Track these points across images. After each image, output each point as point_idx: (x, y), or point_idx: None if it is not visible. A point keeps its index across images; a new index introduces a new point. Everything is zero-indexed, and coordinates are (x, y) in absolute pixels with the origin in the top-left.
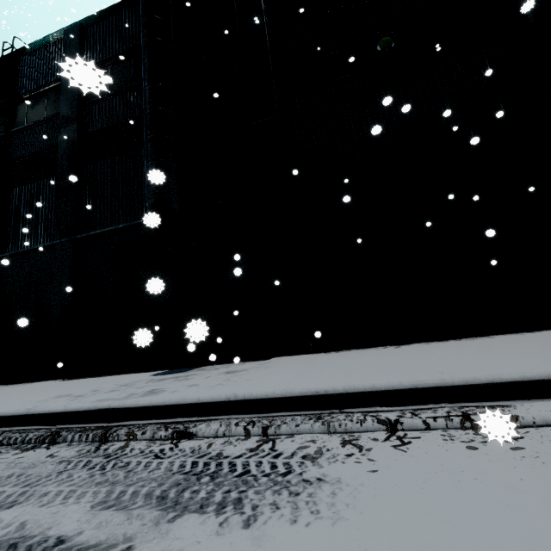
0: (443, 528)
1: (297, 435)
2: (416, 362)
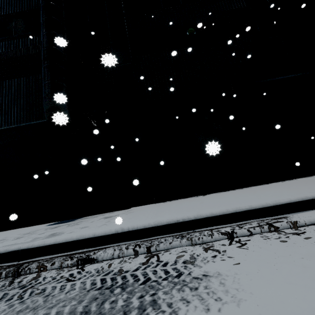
0: (312, 292)
1: (171, 249)
2: (223, 200)
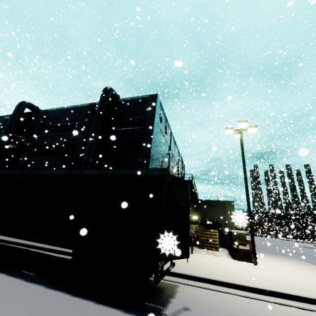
0: None
1: None
2: None
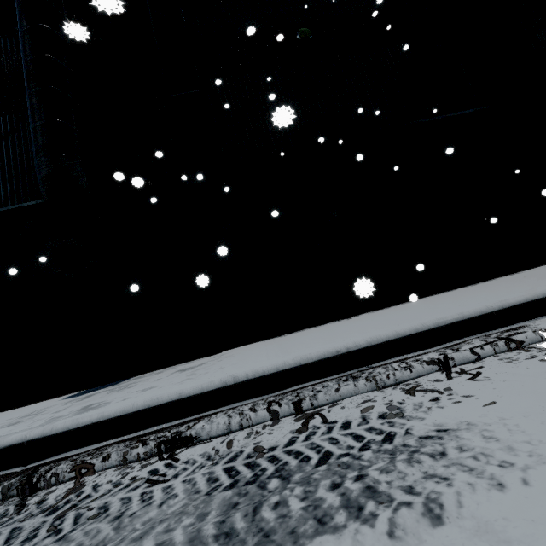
0: None
1: (341, 401)
2: (394, 318)
